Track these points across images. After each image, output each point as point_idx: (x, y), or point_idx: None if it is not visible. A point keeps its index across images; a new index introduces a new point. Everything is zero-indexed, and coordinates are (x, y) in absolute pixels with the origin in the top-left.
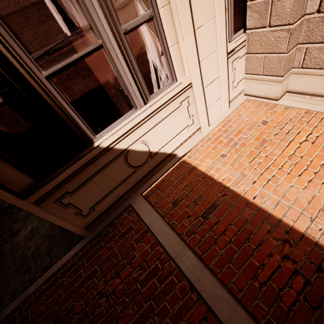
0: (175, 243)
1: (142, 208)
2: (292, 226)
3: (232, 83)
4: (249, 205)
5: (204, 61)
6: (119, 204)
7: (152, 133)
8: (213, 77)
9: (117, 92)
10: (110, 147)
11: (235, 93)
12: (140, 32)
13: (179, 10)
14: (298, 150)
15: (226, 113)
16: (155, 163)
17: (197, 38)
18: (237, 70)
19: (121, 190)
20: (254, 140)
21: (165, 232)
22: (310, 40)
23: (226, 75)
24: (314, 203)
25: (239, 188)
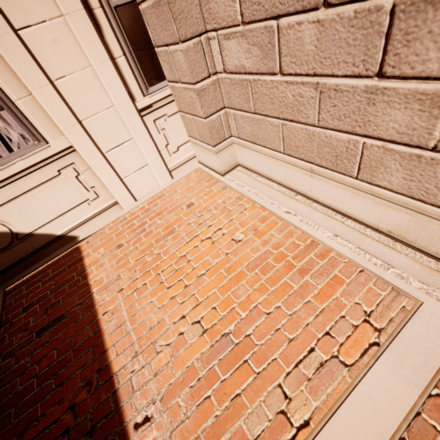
0: None
1: None
2: (111, 362)
3: (166, 147)
4: (93, 323)
5: (91, 119)
6: None
7: (10, 209)
8: (120, 139)
9: None
10: None
11: (177, 160)
12: None
13: (7, 57)
14: (193, 250)
15: (165, 184)
16: (31, 247)
17: (62, 90)
18: (170, 131)
19: None
20: (163, 229)
21: None
22: (232, 105)
23: (147, 137)
24: (154, 331)
25: (101, 296)
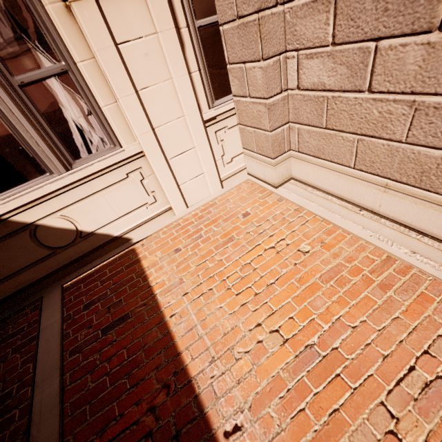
0: (51, 362)
1: (50, 304)
2: (187, 365)
3: (221, 157)
4: (160, 324)
5: (162, 127)
6: (28, 294)
7: (80, 207)
8: (184, 147)
9: (16, 152)
10: (2, 218)
11: (229, 171)
12: (49, 86)
13: (105, 67)
14: (257, 258)
15: (216, 193)
16: (90, 246)
17: (144, 100)
18: (227, 142)
19: (31, 275)
20: (221, 236)
21: (51, 344)
22: (299, 120)
23: (207, 147)
24: (229, 336)
25: (165, 299)
